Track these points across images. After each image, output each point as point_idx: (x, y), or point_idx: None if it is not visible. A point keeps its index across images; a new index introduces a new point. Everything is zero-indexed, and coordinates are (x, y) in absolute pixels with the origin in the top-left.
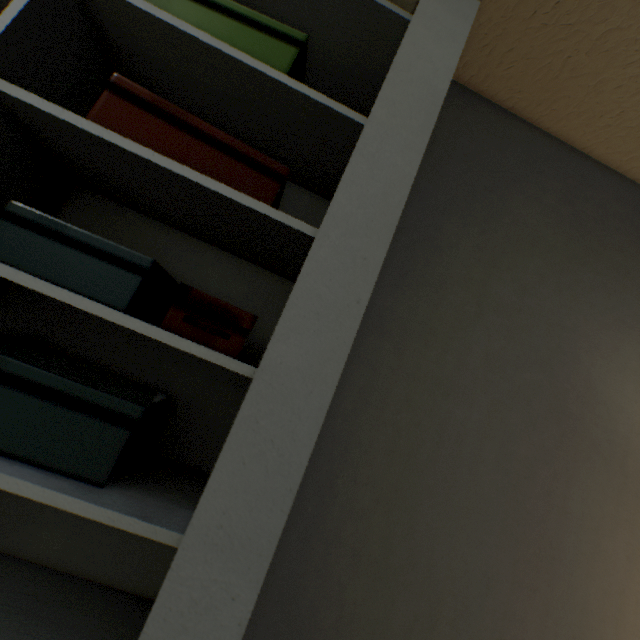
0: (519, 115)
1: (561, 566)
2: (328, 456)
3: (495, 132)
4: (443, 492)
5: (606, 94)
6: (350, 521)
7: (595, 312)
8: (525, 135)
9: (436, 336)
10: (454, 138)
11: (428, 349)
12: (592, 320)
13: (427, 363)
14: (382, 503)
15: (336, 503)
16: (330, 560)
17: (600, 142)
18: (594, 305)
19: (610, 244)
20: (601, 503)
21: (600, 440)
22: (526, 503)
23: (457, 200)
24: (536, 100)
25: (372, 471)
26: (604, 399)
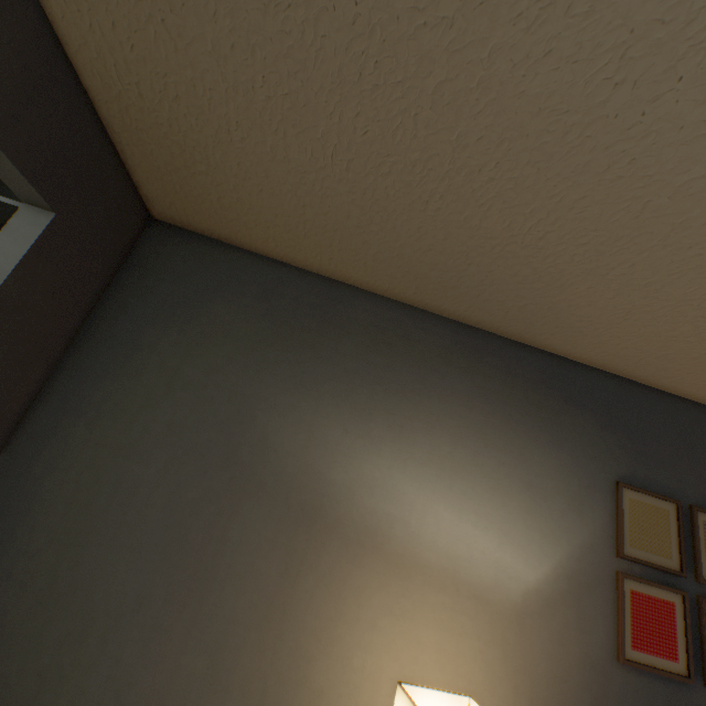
0: (228, 242)
1: (215, 584)
2: (15, 511)
3: (206, 257)
4: (113, 531)
5: (255, 229)
6: (25, 559)
7: (278, 380)
8: (233, 256)
9: (127, 412)
10: (168, 266)
11: (118, 423)
12: (274, 387)
13: (115, 433)
14: (56, 544)
15: (15, 546)
16: (1, 591)
17: (285, 255)
18: (278, 375)
19: (300, 327)
20: (262, 531)
21: (268, 480)
22: (189, 535)
23: (163, 310)
24: (227, 234)
25: (51, 519)
26: (277, 447)
